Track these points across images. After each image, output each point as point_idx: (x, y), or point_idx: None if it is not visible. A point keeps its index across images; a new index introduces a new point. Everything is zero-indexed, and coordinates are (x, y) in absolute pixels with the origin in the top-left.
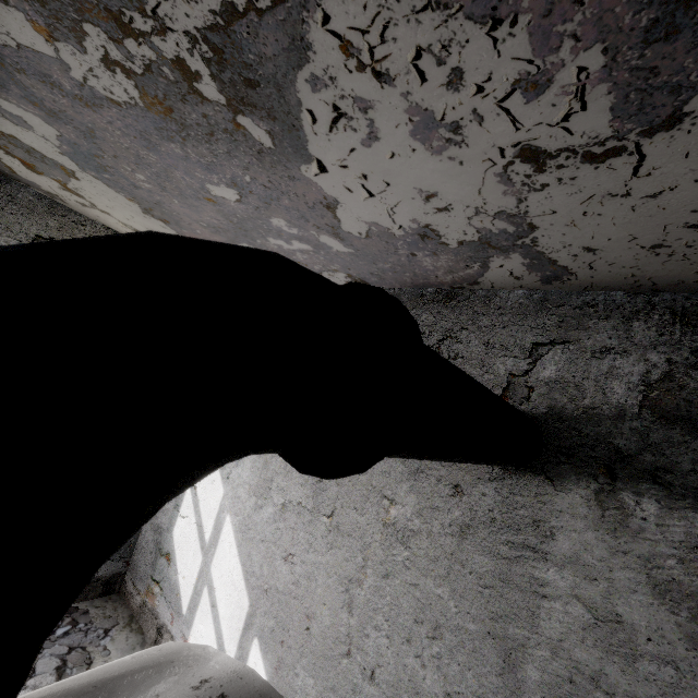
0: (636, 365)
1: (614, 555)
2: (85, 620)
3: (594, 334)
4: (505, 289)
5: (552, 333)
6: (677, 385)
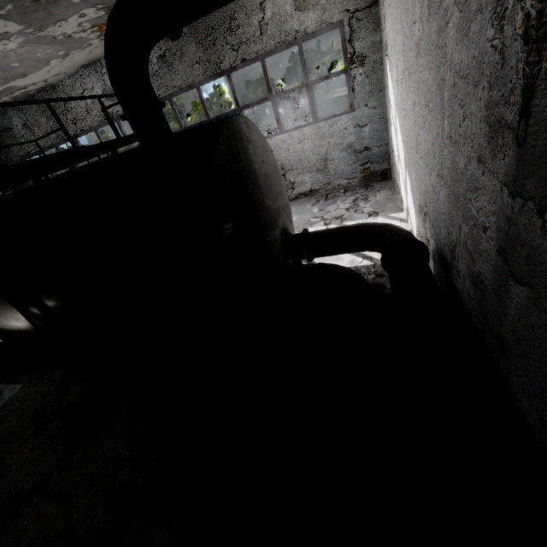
0: None
1: None
2: (371, 188)
3: None
4: None
5: None
6: None
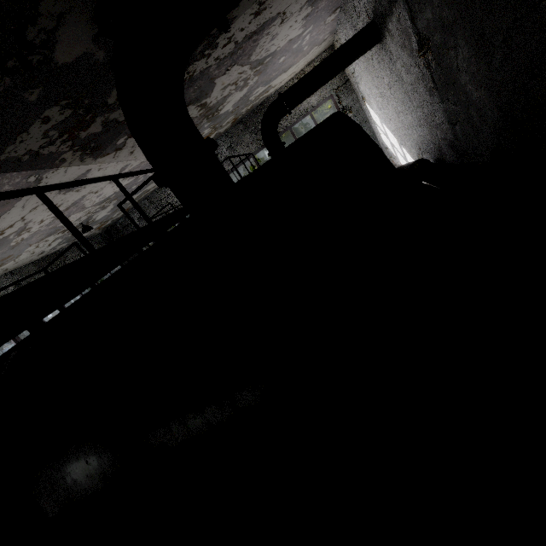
0: None
1: (396, 47)
2: None
3: None
4: None
5: None
6: None
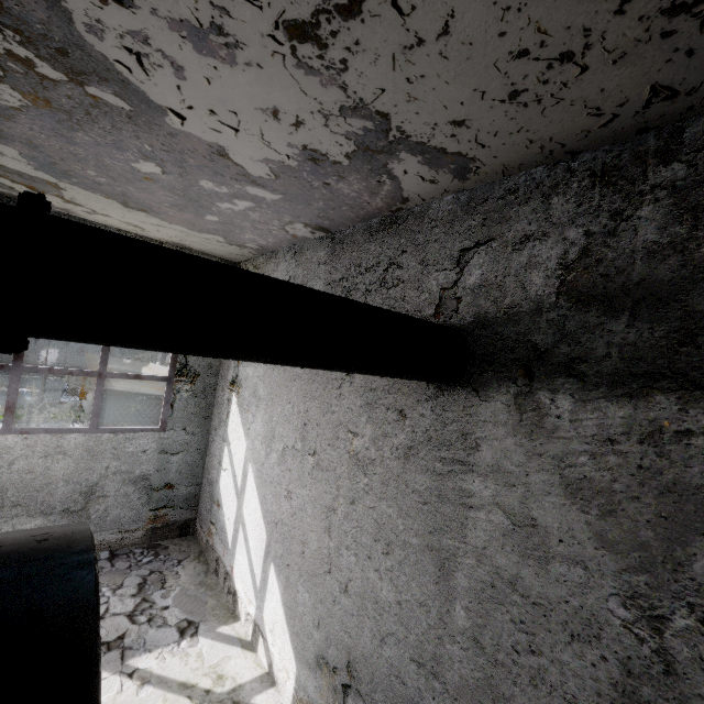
0: (554, 248)
1: (530, 459)
2: (165, 553)
3: (515, 223)
4: (436, 199)
5: (477, 234)
6: (595, 260)
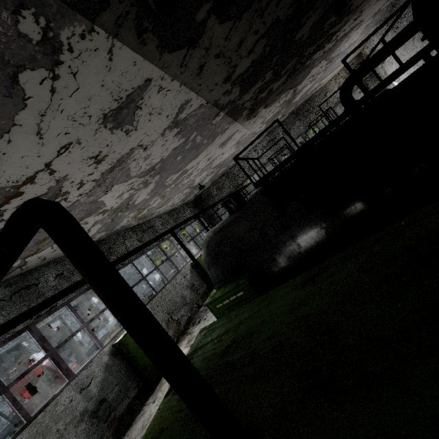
0: None
1: None
2: None
3: None
4: None
5: None
6: None
